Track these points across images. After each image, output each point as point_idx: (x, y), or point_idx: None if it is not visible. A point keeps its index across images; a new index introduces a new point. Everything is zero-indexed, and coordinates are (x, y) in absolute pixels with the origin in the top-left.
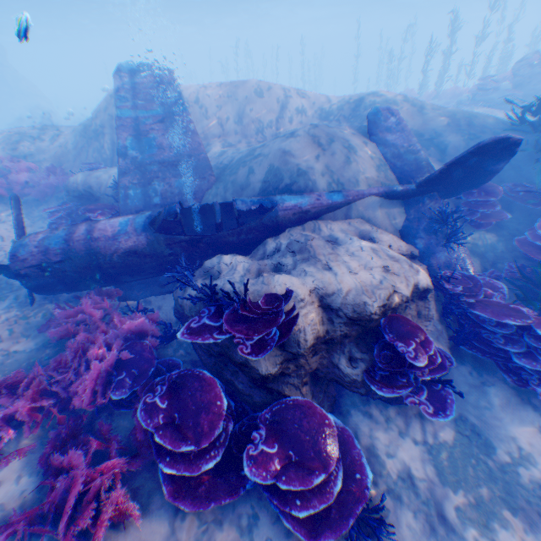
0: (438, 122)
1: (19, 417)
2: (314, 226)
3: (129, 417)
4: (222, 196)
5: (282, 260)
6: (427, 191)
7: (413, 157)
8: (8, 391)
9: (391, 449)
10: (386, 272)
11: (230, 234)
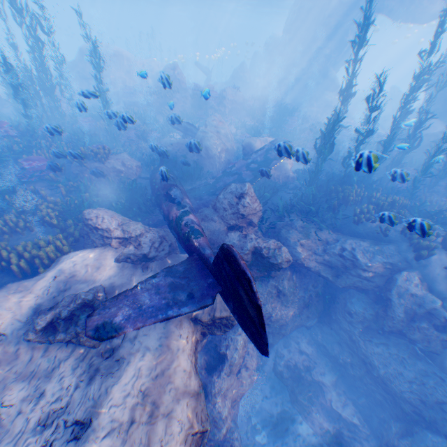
0: None
1: None
2: None
3: None
4: None
5: None
6: None
7: None
8: None
9: None
10: None
11: None
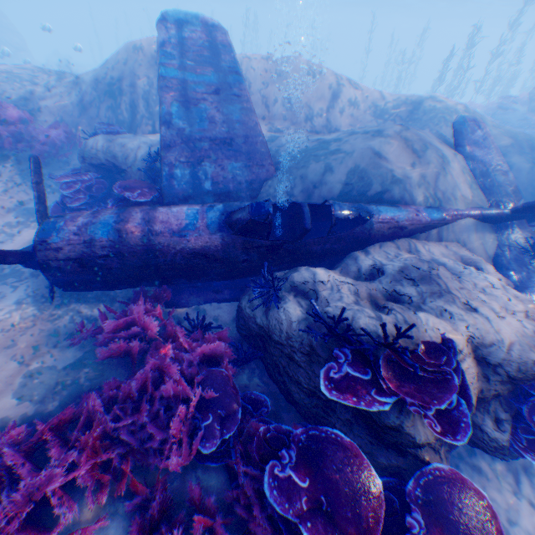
0: (500, 140)
1: (82, 481)
2: (407, 245)
3: (218, 474)
4: (288, 192)
5: (399, 288)
6: (517, 218)
7: (501, 178)
8: (56, 438)
9: (511, 514)
10: (526, 318)
11: (316, 243)
